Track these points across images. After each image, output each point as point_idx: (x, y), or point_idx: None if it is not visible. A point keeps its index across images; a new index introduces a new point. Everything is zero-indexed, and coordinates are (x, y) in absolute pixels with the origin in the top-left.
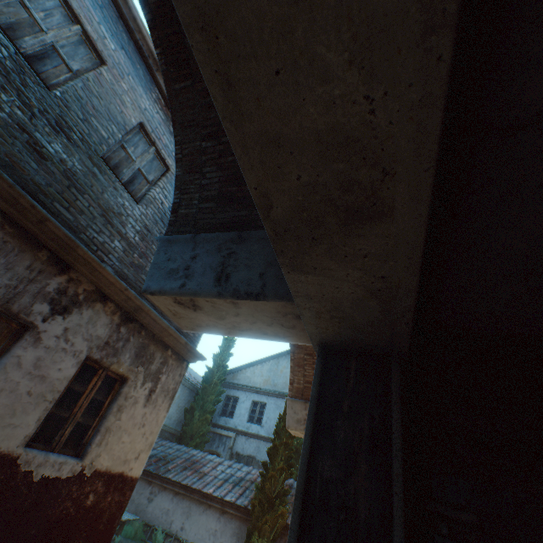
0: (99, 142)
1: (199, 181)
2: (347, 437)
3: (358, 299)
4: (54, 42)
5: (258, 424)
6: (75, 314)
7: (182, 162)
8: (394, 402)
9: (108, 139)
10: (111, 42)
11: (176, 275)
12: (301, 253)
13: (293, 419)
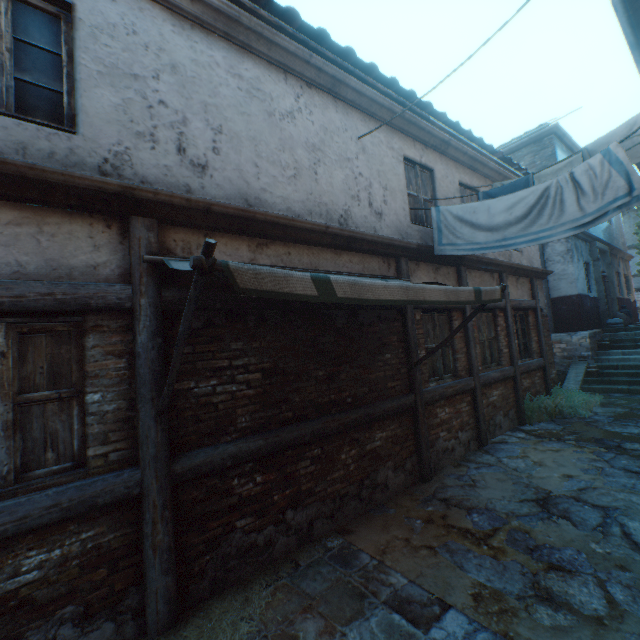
0: None
1: None
2: None
3: None
4: None
5: None
6: (619, 266)
7: None
8: None
9: None
10: None
11: None
12: None
13: None
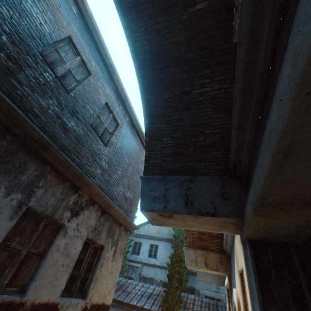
0: (89, 116)
1: (160, 145)
2: (279, 293)
3: (287, 227)
4: (69, 67)
5: (154, 258)
6: (81, 214)
7: (149, 134)
8: (300, 273)
9: (93, 114)
10: (93, 62)
11: (158, 200)
12: (269, 211)
13: (188, 259)
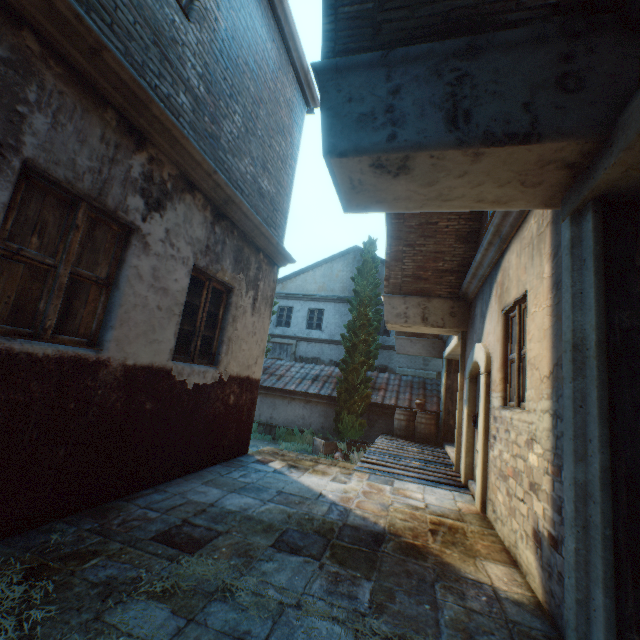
0: None
1: None
2: None
3: None
4: None
5: (318, 330)
6: (169, 210)
7: None
8: None
9: None
10: None
11: (373, 123)
12: None
13: (391, 315)
